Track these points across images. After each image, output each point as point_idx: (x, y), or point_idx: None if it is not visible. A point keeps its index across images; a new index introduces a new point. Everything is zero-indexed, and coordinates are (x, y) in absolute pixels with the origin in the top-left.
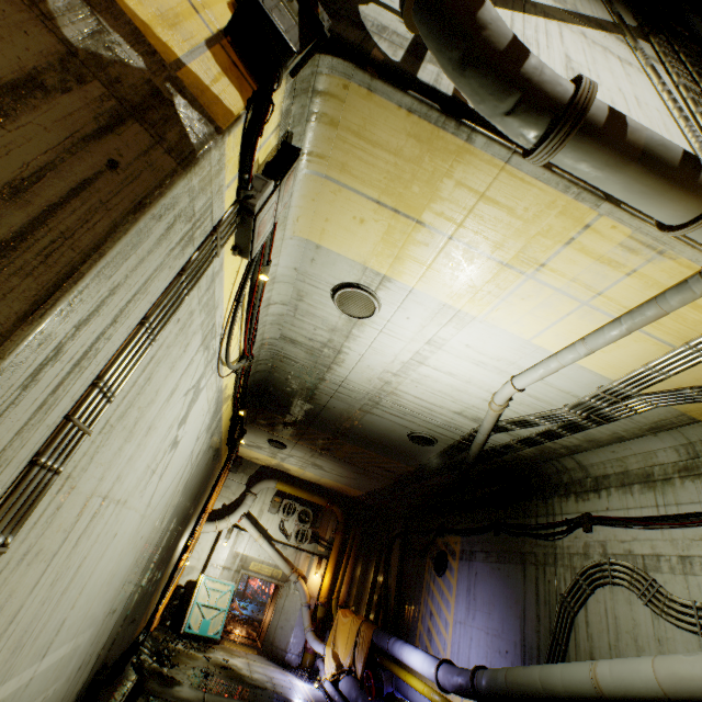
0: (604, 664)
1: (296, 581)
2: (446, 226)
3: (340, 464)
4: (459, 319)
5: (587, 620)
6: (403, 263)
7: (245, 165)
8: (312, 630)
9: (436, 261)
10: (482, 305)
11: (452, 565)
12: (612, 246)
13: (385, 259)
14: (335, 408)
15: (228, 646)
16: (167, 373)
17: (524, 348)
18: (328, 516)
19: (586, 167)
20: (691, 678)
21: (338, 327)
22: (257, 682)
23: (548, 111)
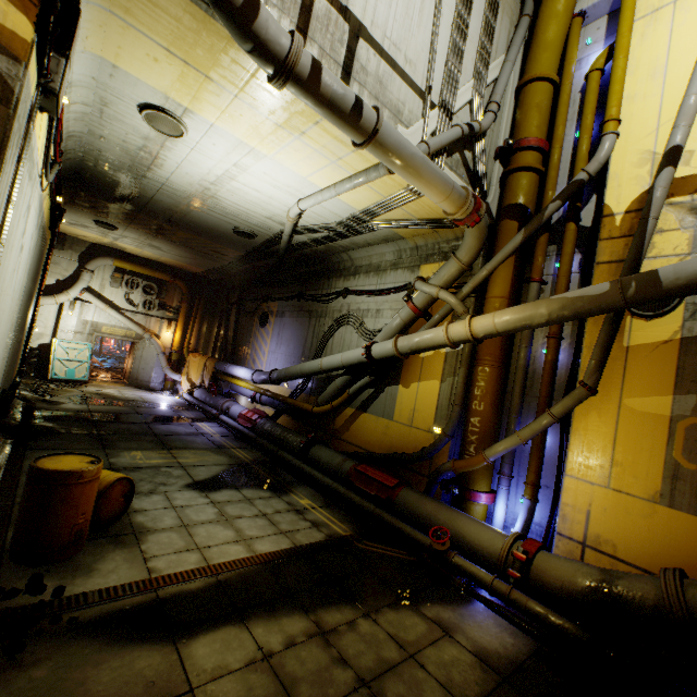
0: (326, 358)
1: (150, 339)
2: (231, 87)
3: (178, 247)
4: (255, 154)
5: (333, 343)
6: (201, 103)
7: (43, 67)
8: (169, 368)
9: (228, 109)
10: (269, 148)
11: (271, 321)
12: (342, 133)
13: (185, 96)
14: (162, 202)
15: (98, 384)
16: (16, 213)
17: (304, 182)
18: (173, 289)
19: (302, 100)
20: (352, 358)
21: (151, 137)
22: (129, 399)
23: (273, 62)
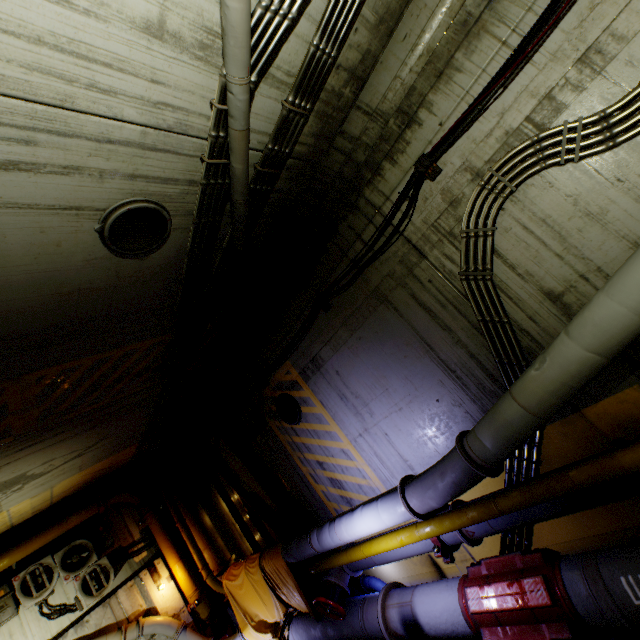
0: None
1: (141, 632)
2: None
3: (50, 440)
4: None
5: (510, 264)
6: None
7: None
8: None
9: None
10: None
11: (303, 396)
12: None
13: None
14: None
15: None
16: None
17: None
18: (116, 516)
19: None
20: None
21: None
22: None
23: None
